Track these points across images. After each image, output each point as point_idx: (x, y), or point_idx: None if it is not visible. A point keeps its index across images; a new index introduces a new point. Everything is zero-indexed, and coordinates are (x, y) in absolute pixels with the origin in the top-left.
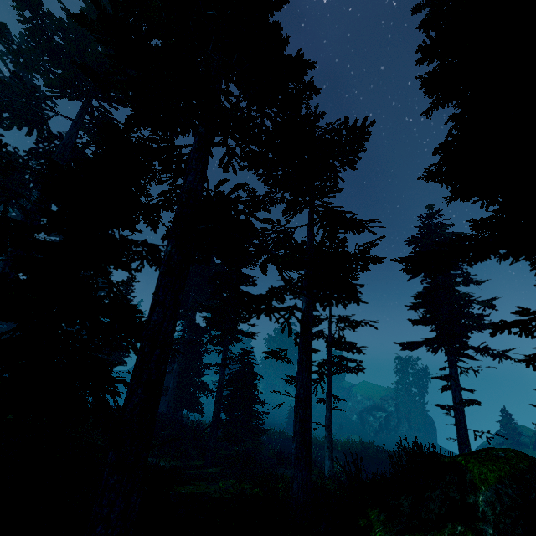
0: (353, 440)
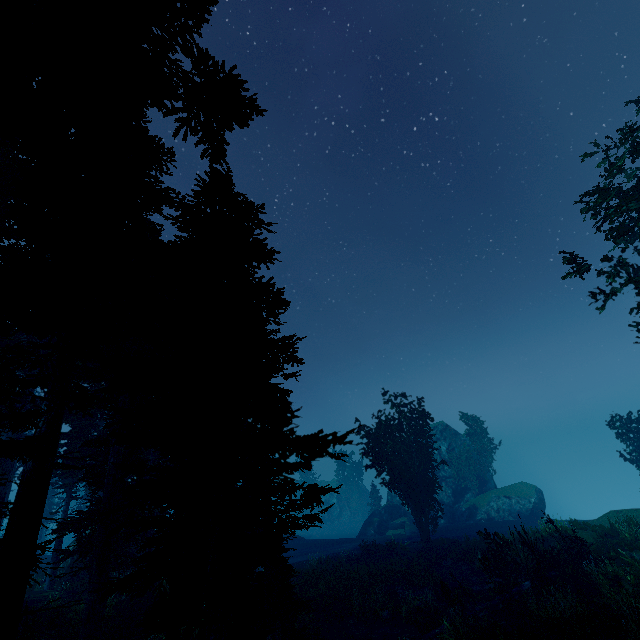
0: None
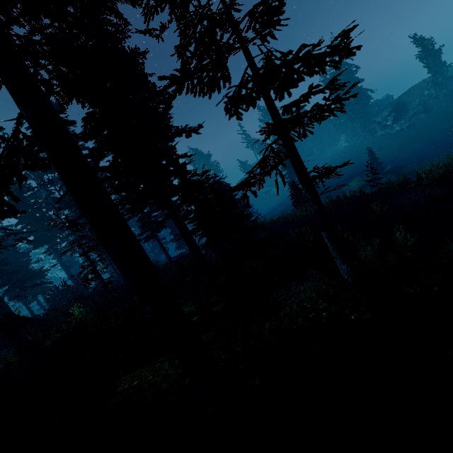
0: (451, 160)
